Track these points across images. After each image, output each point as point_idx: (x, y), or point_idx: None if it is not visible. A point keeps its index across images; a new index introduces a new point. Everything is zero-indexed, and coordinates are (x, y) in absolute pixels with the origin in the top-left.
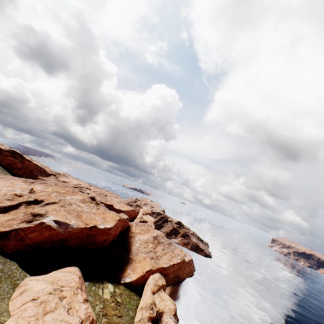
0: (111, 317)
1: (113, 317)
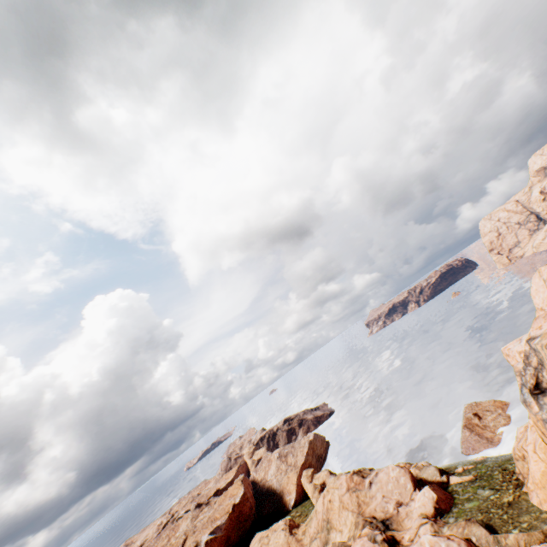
0: (302, 520)
1: (302, 519)
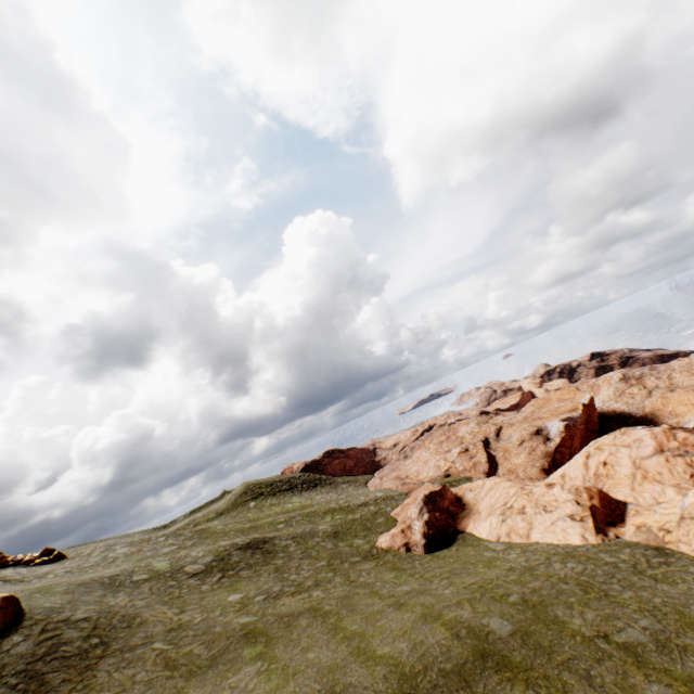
0: None
1: None
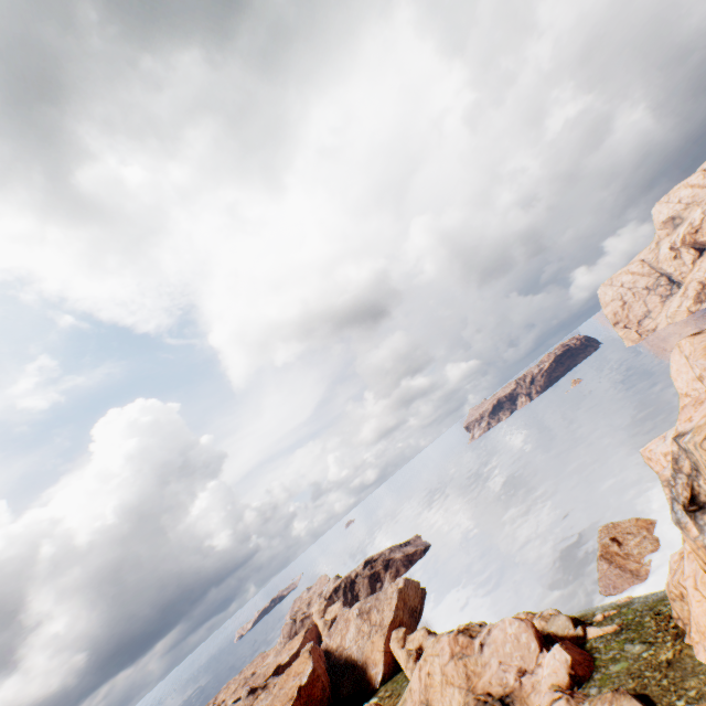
0: (393, 703)
1: (394, 701)
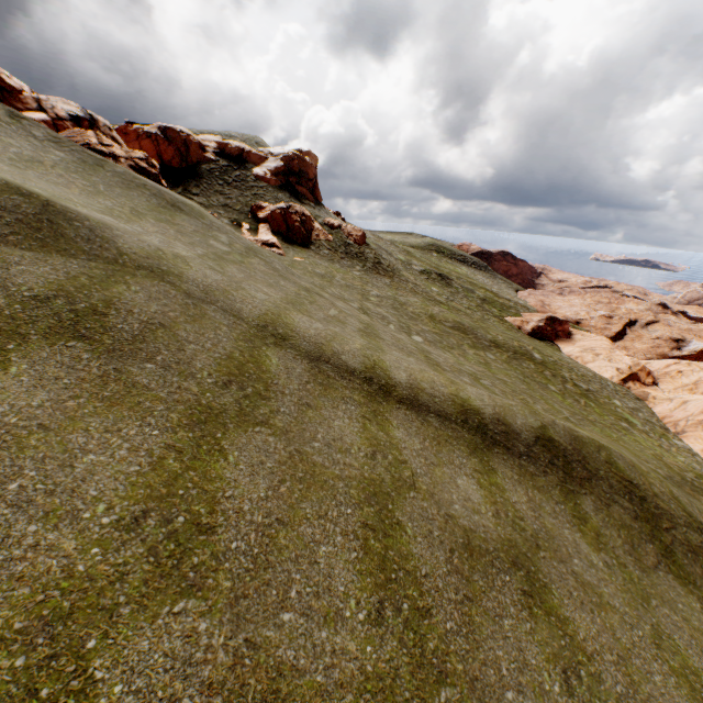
0: None
1: None
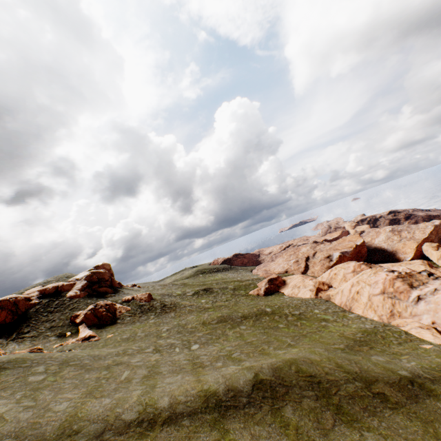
0: None
1: None
